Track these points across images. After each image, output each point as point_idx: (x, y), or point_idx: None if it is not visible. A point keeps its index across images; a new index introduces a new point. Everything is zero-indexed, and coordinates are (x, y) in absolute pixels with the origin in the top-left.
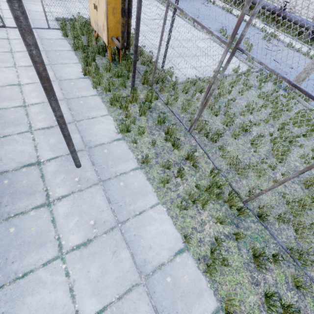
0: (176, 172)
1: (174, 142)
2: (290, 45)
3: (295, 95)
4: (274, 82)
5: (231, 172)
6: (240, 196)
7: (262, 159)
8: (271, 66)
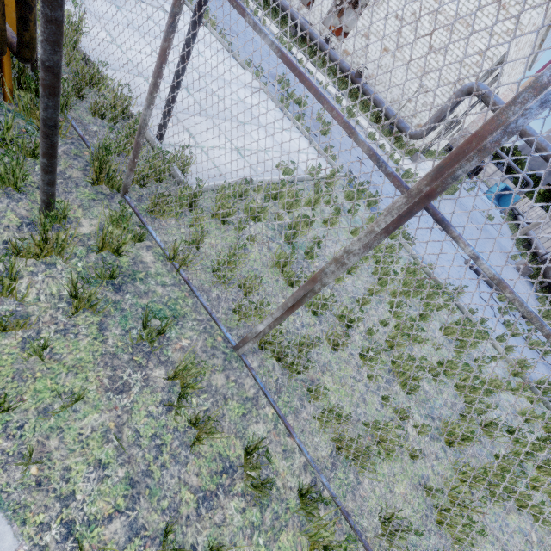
0: (206, 542)
1: (197, 420)
2: (373, 137)
3: (397, 234)
4: (368, 202)
5: (339, 462)
6: (370, 546)
7: (384, 396)
8: (357, 169)
